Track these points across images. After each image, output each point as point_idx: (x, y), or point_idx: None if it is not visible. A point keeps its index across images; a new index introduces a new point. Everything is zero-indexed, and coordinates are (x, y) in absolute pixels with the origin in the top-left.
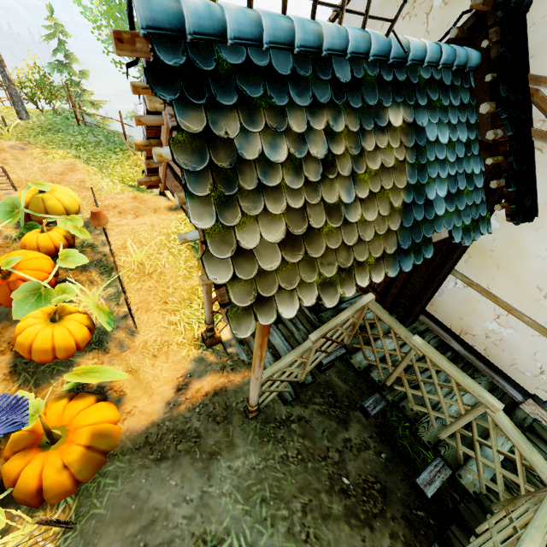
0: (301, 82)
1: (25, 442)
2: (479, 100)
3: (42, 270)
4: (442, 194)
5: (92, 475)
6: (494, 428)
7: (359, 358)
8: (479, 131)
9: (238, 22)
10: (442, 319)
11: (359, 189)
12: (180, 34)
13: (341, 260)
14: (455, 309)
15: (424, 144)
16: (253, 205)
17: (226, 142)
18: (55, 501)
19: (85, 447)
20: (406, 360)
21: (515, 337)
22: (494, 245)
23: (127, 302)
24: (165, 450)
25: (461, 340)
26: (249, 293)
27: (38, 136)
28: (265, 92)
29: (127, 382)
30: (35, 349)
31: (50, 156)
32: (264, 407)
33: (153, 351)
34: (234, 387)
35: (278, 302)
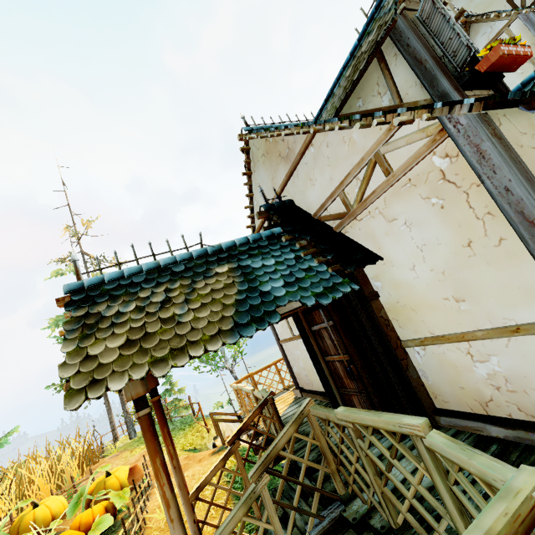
0: (150, 280)
1: None
2: (298, 239)
3: None
4: (278, 285)
5: None
6: (452, 468)
7: (355, 506)
8: (308, 249)
9: (110, 275)
10: (457, 406)
11: (192, 305)
12: (82, 288)
13: (174, 344)
14: (448, 381)
15: (251, 270)
16: (105, 333)
17: (96, 313)
18: None
19: None
20: (359, 451)
21: (504, 362)
22: (393, 297)
23: None
24: None
25: (492, 417)
26: (87, 379)
27: (135, 443)
28: (126, 290)
29: None
30: None
31: (134, 452)
32: None
33: None
34: None
35: (109, 380)
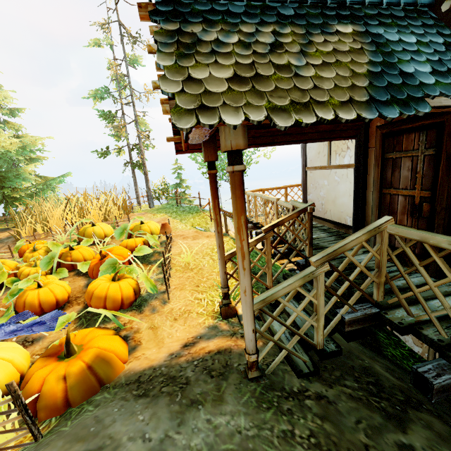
0: (251, 15)
1: (52, 350)
2: (448, 21)
3: (122, 256)
4: (424, 70)
5: (81, 400)
6: None
7: (399, 314)
8: None
9: None
10: None
11: (310, 59)
12: None
13: (294, 96)
14: None
15: (384, 41)
16: (206, 59)
17: (190, 34)
18: (44, 416)
19: (87, 366)
20: None
21: None
22: None
23: (163, 268)
24: (149, 389)
25: None
26: (194, 102)
27: (154, 211)
28: (223, 18)
29: (146, 335)
30: (94, 295)
31: (156, 216)
32: (270, 373)
33: (175, 316)
34: (240, 350)
35: (221, 112)
